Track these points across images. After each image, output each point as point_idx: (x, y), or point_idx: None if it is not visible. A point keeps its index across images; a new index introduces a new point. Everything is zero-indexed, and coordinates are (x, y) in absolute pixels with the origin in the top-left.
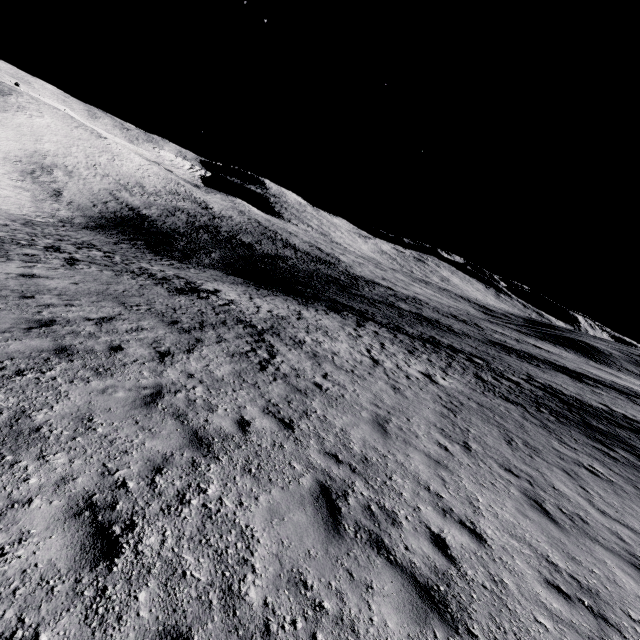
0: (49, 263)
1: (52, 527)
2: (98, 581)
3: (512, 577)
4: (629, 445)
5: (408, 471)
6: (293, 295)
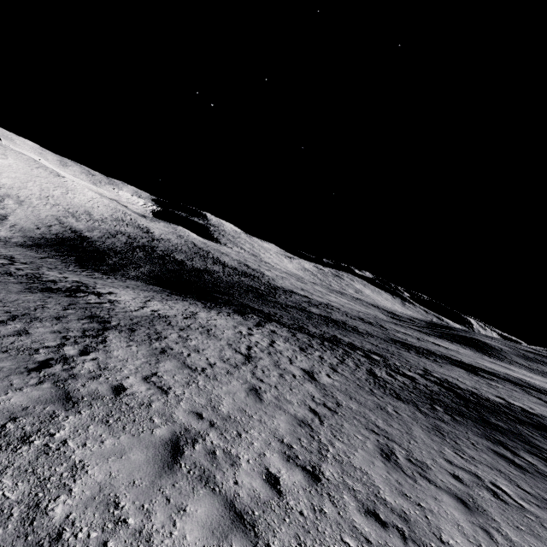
0: None
1: None
2: None
3: None
4: (534, 446)
5: None
6: (205, 300)
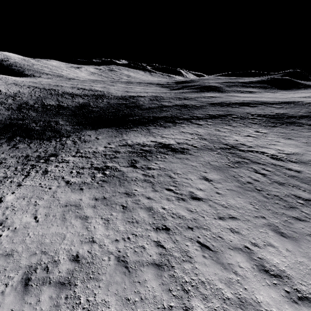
0: (163, 173)
1: None
2: None
3: None
4: (300, 123)
5: None
6: (145, 124)
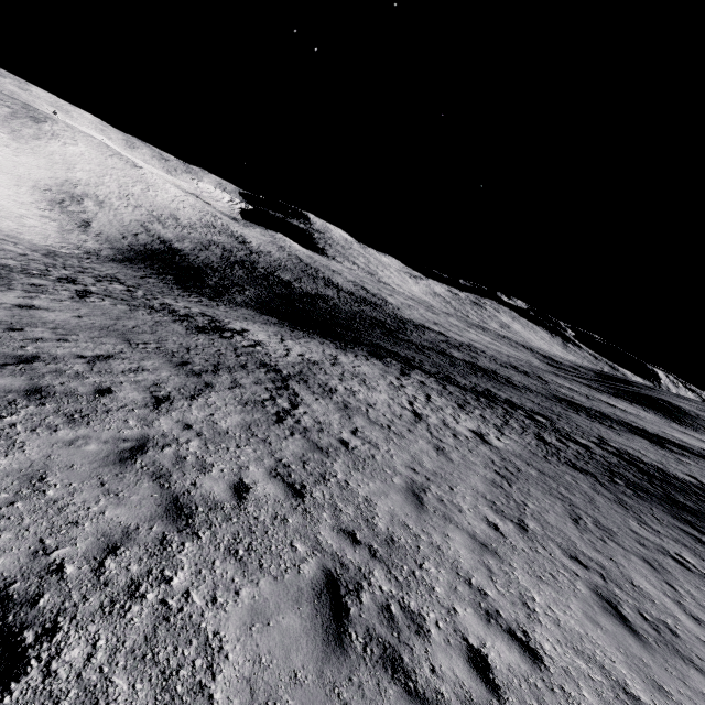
0: (56, 294)
1: None
2: None
3: None
4: None
5: (445, 557)
6: (331, 338)
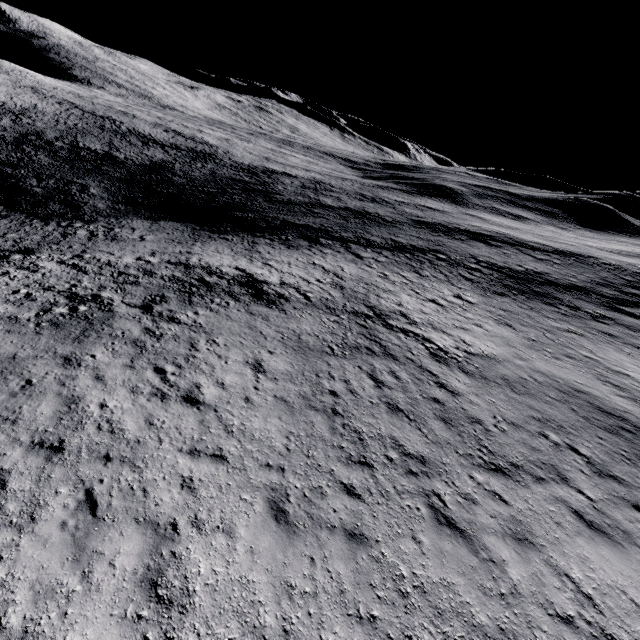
0: (187, 336)
1: (609, 484)
2: (634, 486)
3: (638, 413)
4: (558, 299)
5: (573, 388)
6: (256, 232)
